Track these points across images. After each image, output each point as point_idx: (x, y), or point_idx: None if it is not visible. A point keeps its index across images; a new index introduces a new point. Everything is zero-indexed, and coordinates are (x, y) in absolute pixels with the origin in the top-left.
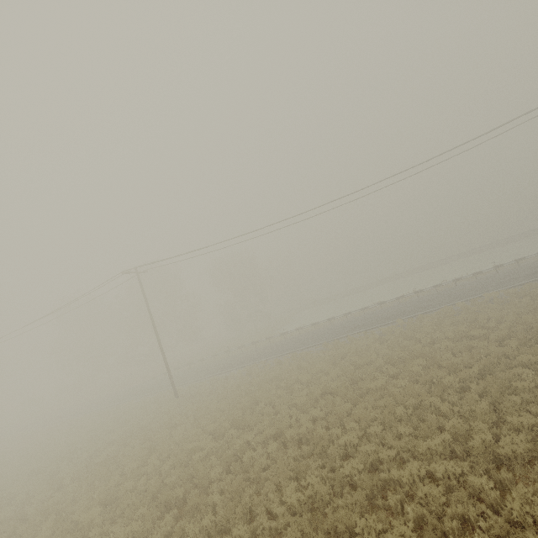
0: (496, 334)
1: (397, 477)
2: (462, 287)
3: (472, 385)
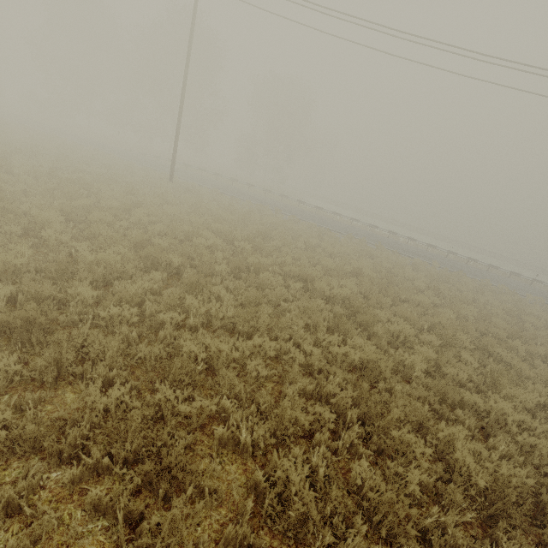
0: None
1: (472, 402)
2: (496, 276)
3: (539, 363)
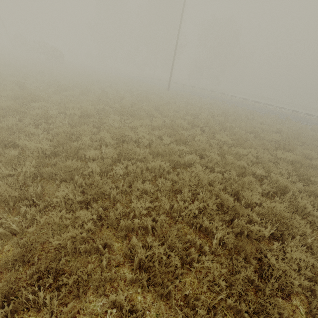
0: None
1: None
2: None
3: None
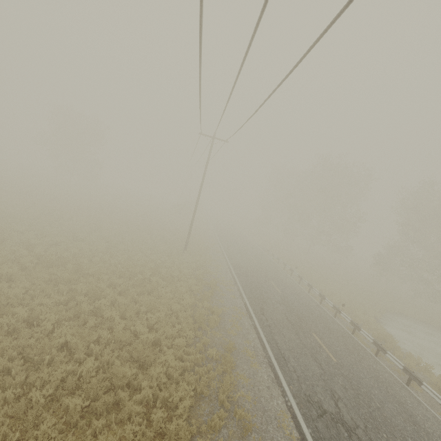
0: None
1: None
2: None
3: None
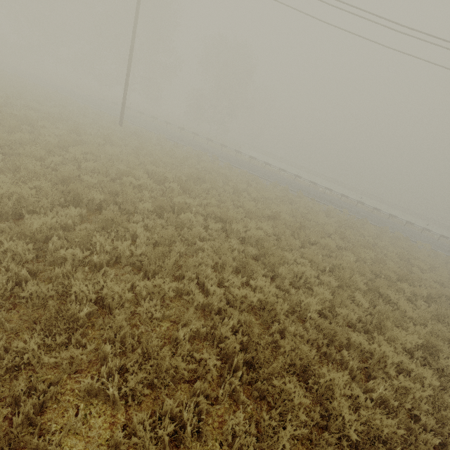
0: (434, 276)
1: (358, 343)
2: (394, 224)
3: (421, 303)
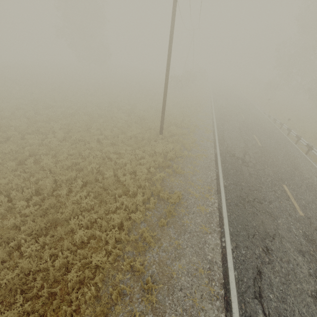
0: None
1: None
2: None
3: None
